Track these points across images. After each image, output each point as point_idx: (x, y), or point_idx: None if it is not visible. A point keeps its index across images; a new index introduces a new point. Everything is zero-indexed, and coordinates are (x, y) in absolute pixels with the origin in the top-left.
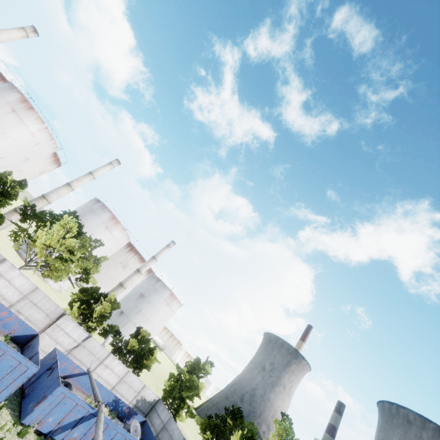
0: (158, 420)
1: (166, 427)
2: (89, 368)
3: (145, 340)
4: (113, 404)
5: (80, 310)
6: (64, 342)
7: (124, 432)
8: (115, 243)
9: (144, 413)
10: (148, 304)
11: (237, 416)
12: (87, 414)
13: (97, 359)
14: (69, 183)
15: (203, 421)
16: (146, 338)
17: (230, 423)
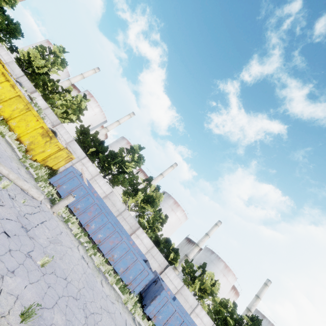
0: None
1: None
2: None
3: None
4: None
5: None
6: None
7: None
8: (229, 285)
9: None
10: None
11: None
12: None
13: None
14: (197, 244)
15: None
16: None
17: None
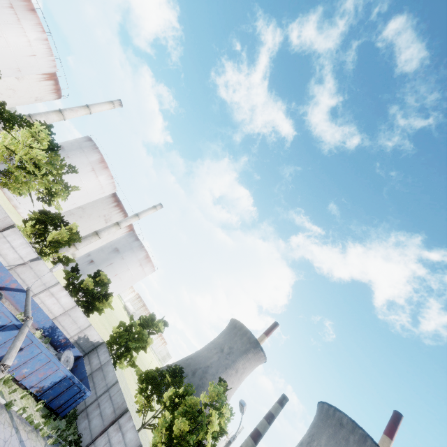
0: (97, 360)
1: (102, 368)
2: (29, 288)
3: (102, 283)
4: (49, 330)
5: (33, 228)
6: (9, 256)
7: (49, 353)
8: (99, 188)
9: (84, 351)
10: (121, 260)
11: (177, 376)
12: (10, 324)
13: (43, 284)
14: (61, 110)
15: (142, 373)
16: (104, 282)
17: (168, 379)
